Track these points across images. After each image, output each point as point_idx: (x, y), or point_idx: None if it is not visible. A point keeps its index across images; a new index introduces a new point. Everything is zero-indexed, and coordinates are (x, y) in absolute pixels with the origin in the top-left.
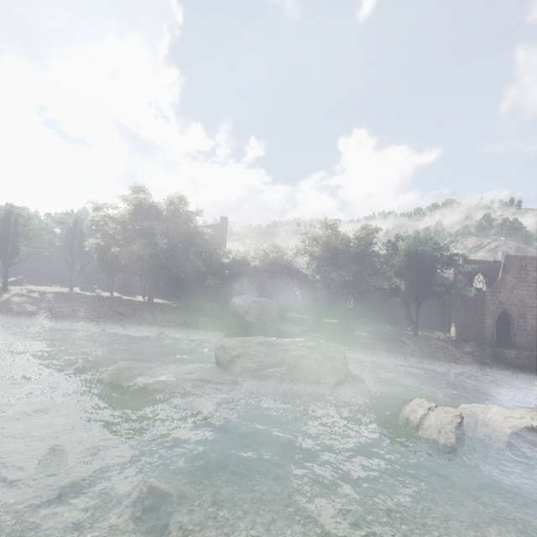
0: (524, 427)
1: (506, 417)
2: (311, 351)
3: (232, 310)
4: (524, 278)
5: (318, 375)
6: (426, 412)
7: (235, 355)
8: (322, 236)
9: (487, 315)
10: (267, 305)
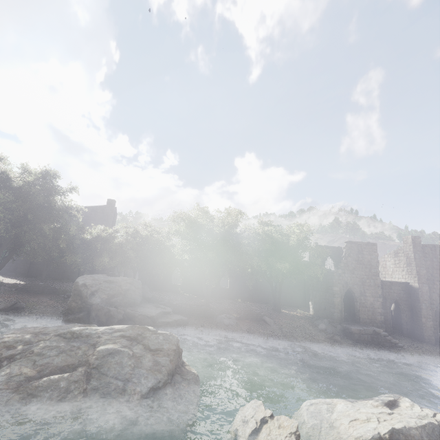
0: (371, 438)
1: (351, 420)
2: (130, 343)
3: (74, 291)
4: (362, 260)
5: (127, 379)
6: (258, 427)
7: (7, 355)
8: (191, 216)
9: (335, 294)
10: (125, 285)
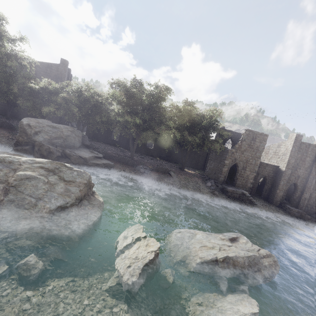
0: (210, 259)
1: (202, 246)
2: (47, 173)
3: (20, 128)
4: (252, 145)
5: (40, 198)
6: (132, 242)
7: None
8: (126, 84)
9: (225, 165)
10: (67, 132)
